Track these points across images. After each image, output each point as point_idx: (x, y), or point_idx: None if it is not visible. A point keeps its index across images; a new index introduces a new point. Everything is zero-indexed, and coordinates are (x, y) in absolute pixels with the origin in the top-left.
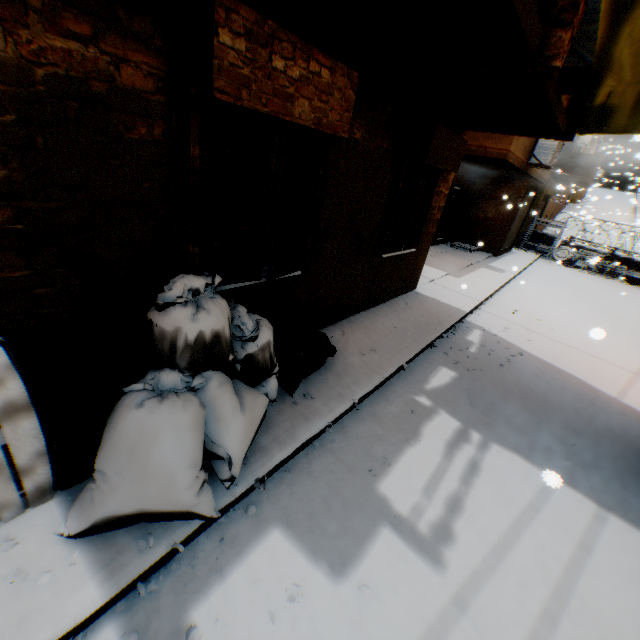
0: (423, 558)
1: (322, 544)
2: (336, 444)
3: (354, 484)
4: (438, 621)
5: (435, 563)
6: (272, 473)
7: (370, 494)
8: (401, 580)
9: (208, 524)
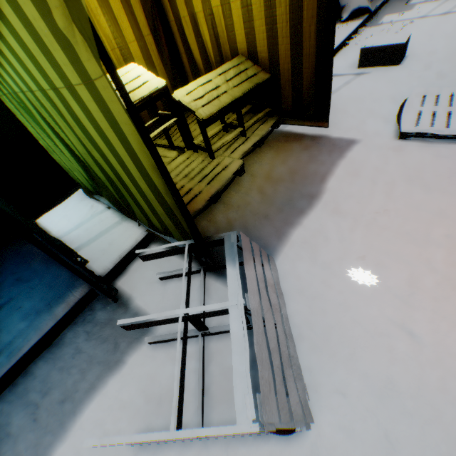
0: (432, 2)
1: (401, 12)
2: (387, 7)
3: (401, 7)
4: (442, 3)
5: (437, 1)
6: (374, 14)
7: (408, 6)
8: (428, 5)
9: (368, 20)
